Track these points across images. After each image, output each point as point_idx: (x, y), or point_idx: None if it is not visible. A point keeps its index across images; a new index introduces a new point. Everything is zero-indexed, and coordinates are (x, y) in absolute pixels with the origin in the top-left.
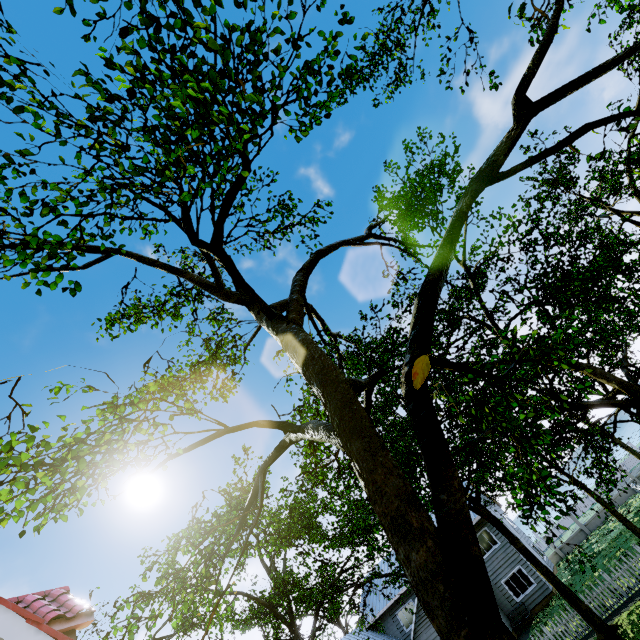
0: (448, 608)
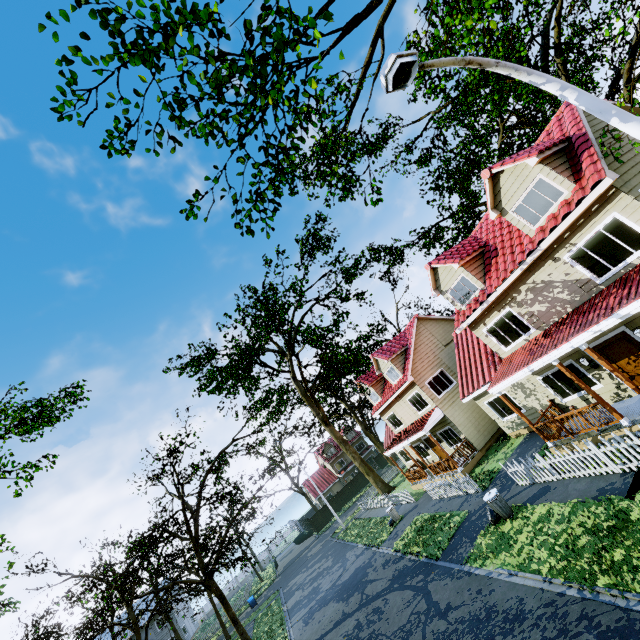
0: None
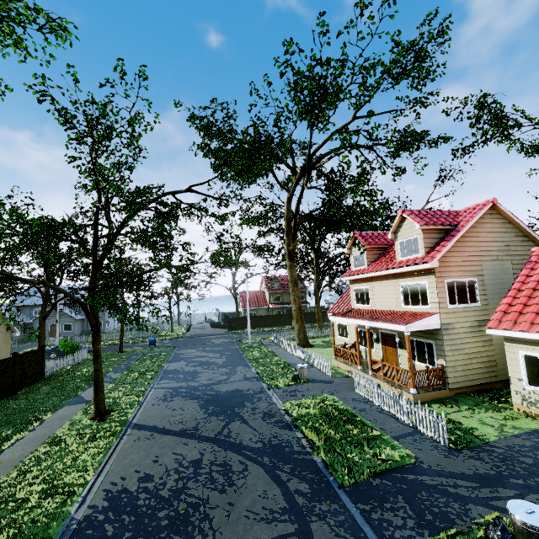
0: (41, 319)
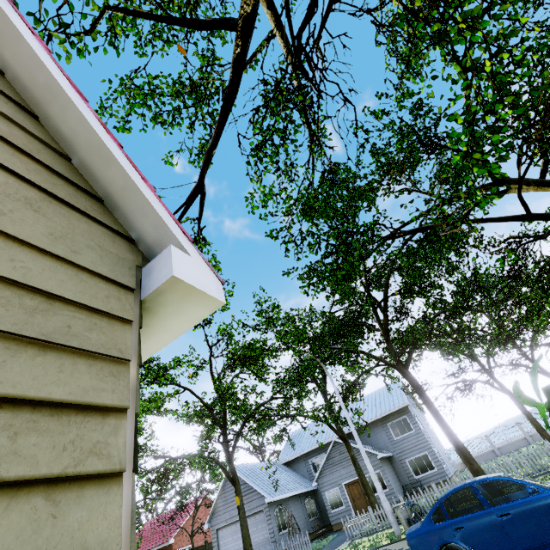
0: None
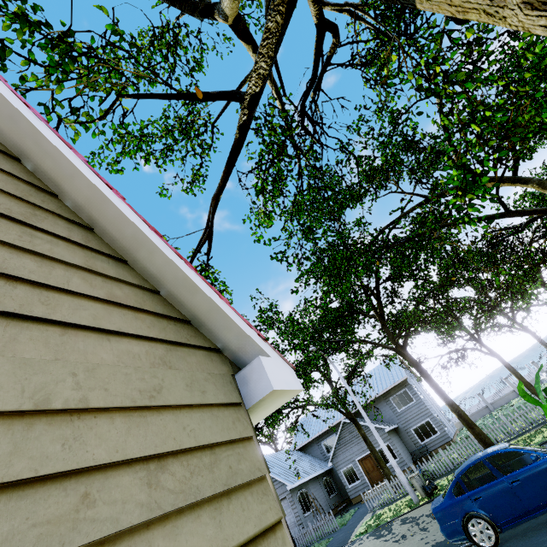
0: None
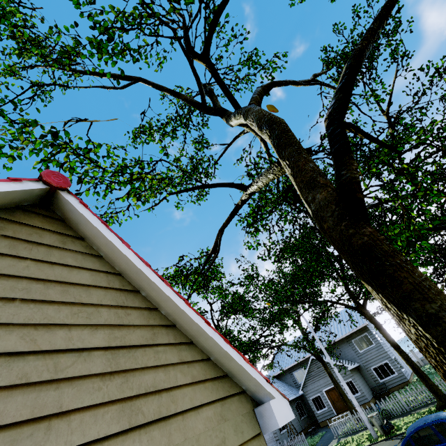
0: (336, 215)
